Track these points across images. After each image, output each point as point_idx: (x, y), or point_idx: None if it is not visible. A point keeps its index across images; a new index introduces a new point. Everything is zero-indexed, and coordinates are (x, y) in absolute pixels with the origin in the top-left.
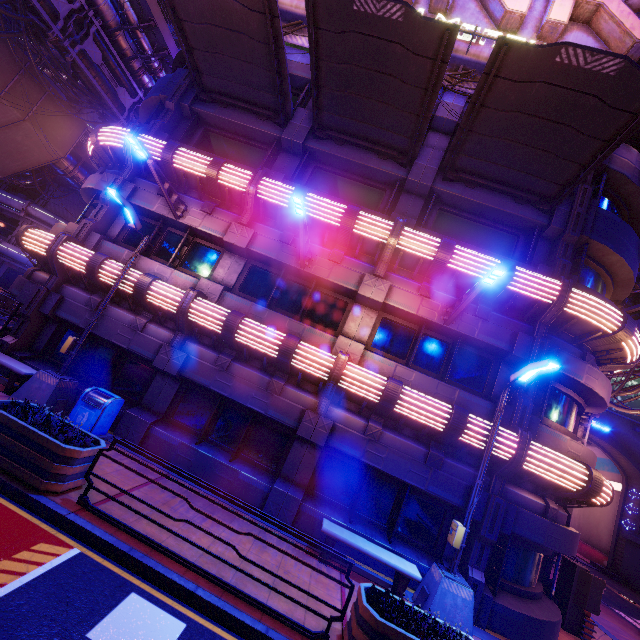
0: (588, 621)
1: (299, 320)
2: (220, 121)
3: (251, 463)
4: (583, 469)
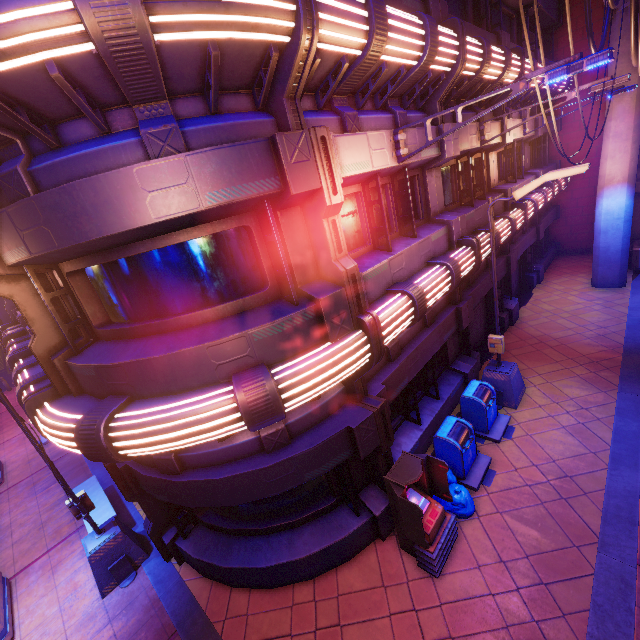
0: (419, 550)
1: None
2: None
3: None
4: (73, 432)
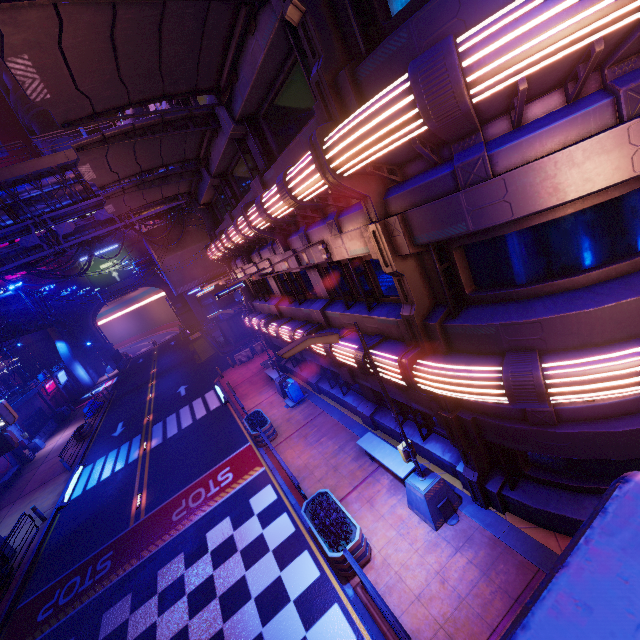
0: None
1: (303, 302)
2: (206, 198)
3: (355, 392)
4: (491, 381)
